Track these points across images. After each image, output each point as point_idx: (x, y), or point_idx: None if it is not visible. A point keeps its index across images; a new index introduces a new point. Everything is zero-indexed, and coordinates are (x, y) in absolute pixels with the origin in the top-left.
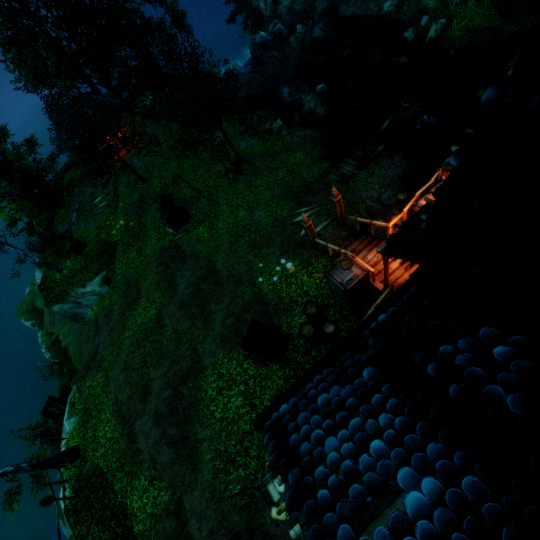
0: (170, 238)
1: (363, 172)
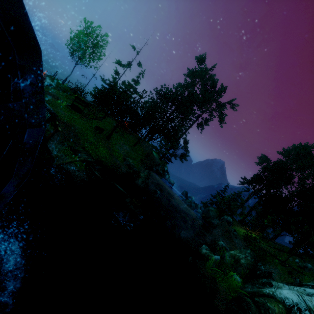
0: (65, 102)
1: (79, 163)
